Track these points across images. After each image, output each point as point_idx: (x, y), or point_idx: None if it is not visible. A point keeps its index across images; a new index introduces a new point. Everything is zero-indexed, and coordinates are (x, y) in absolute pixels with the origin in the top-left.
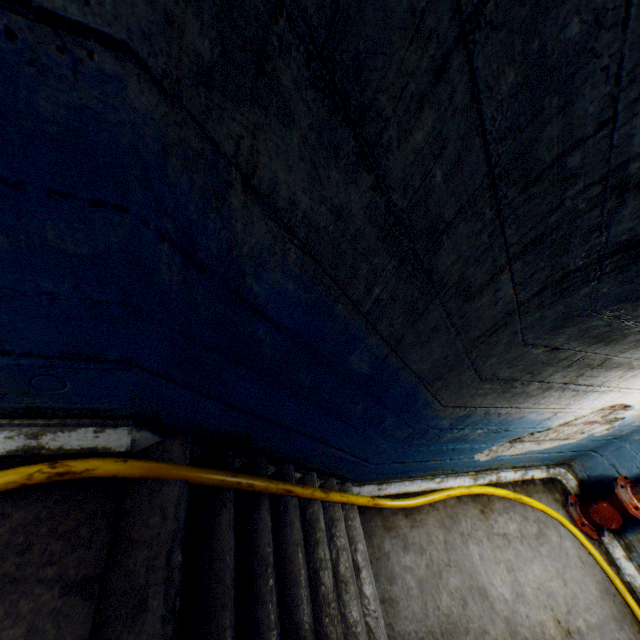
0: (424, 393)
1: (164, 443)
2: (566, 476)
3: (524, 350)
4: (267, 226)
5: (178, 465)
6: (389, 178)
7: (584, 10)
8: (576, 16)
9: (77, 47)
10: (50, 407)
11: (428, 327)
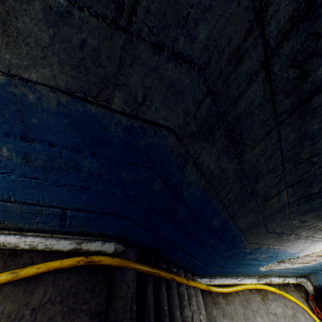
0: (241, 236)
1: (126, 250)
2: (306, 283)
3: (289, 221)
4: (196, 174)
5: (133, 261)
6: (244, 160)
7: (319, 123)
8: (317, 124)
9: (158, 129)
10: (89, 232)
11: (248, 209)
